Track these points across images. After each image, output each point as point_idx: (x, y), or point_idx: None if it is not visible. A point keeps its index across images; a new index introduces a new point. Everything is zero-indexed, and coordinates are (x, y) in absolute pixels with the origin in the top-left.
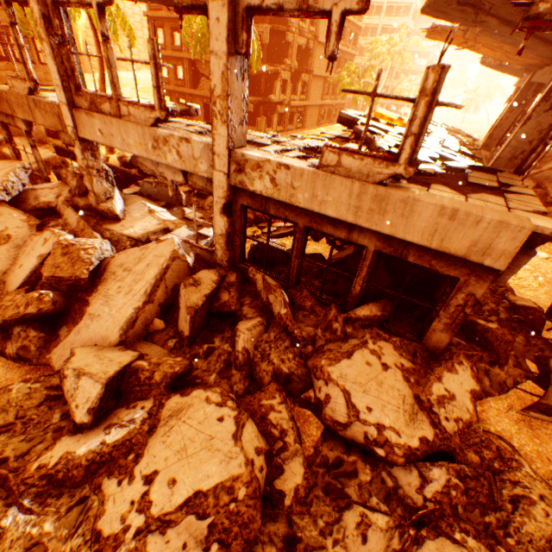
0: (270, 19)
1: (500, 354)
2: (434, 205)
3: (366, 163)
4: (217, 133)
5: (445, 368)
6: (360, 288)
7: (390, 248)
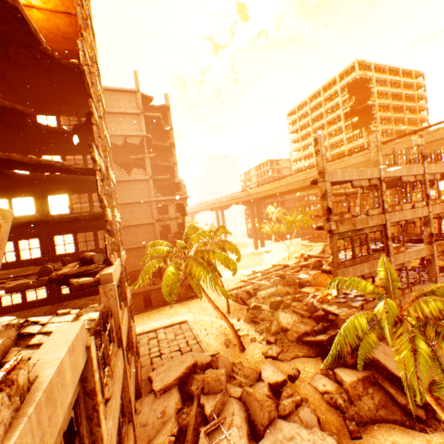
0: None
1: None
2: None
3: None
4: (437, 280)
5: None
6: None
7: None
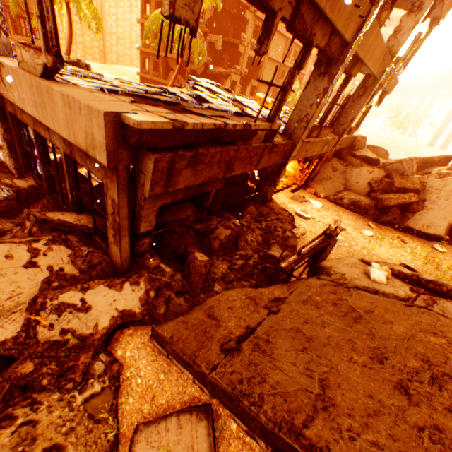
0: (233, 36)
1: (194, 286)
2: (60, 93)
3: (32, 55)
4: None
5: (107, 283)
6: (72, 196)
7: (69, 150)
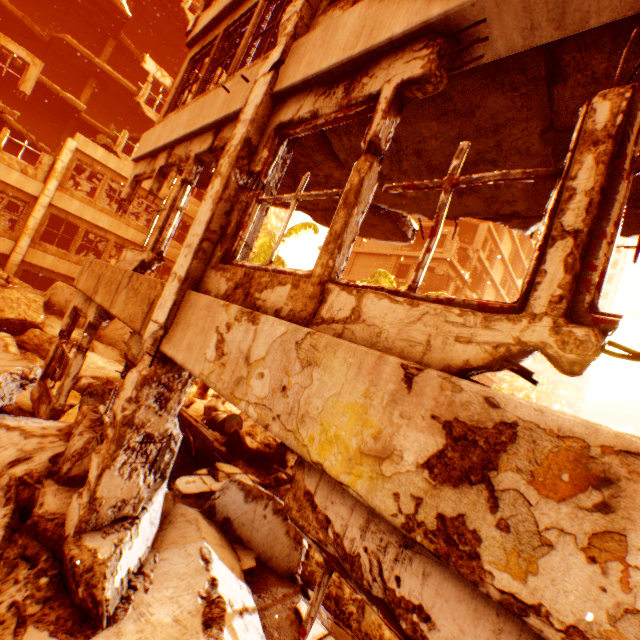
0: None
1: None
2: None
3: None
4: None
5: None
6: None
7: None
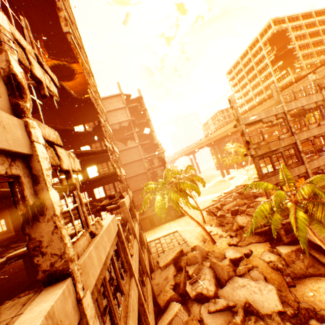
0: None
1: None
2: None
3: None
4: None
5: None
6: None
7: None
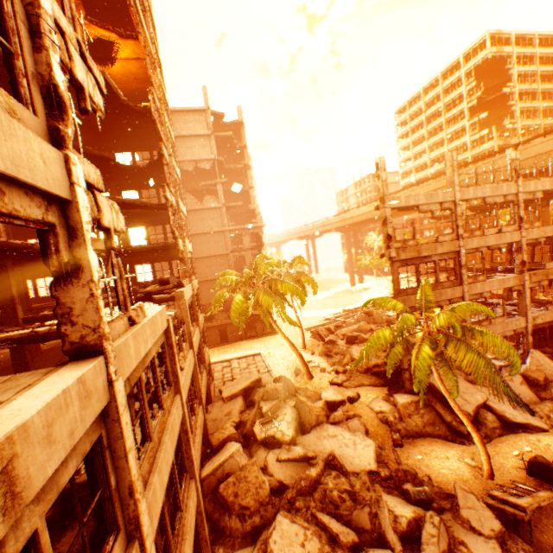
0: None
1: None
2: None
3: None
4: (528, 313)
5: None
6: None
7: None
